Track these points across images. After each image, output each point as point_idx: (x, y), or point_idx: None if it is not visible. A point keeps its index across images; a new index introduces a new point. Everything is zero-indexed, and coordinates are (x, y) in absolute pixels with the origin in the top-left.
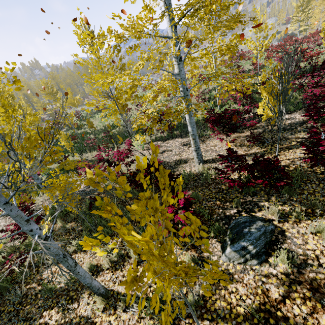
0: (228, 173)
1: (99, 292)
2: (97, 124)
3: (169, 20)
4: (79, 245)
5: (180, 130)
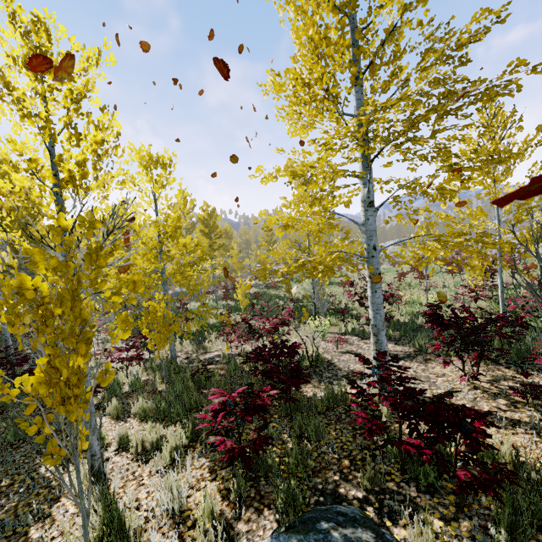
0: (377, 405)
1: (92, 462)
2: (298, 291)
3: (361, 156)
4: (144, 409)
5: (401, 332)
